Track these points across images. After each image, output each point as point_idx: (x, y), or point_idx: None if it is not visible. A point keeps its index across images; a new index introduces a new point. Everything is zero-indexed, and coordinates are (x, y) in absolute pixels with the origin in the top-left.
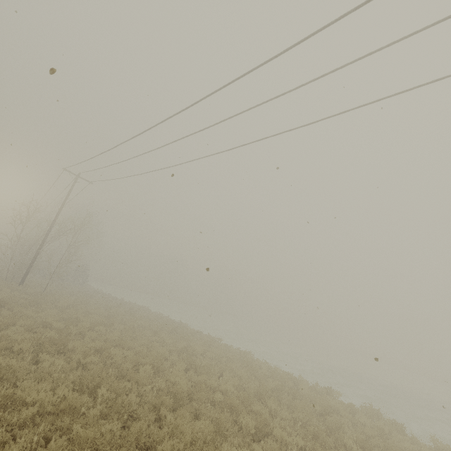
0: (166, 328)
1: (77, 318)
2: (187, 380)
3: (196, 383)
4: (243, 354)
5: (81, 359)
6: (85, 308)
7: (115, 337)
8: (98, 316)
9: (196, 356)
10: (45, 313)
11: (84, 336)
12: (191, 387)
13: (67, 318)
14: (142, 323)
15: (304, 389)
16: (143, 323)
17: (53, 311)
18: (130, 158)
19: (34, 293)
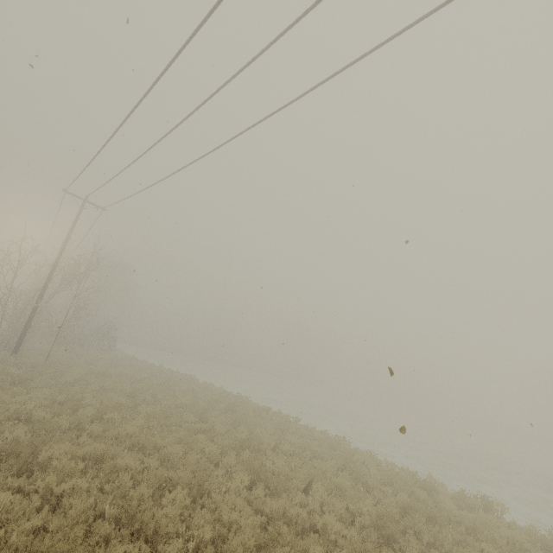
0: (218, 406)
1: (81, 400)
2: (252, 507)
3: (270, 514)
4: (334, 441)
5: (53, 487)
6: (102, 382)
7: (133, 431)
8: (117, 394)
9: (264, 452)
10: (28, 396)
11: (83, 431)
12: (260, 523)
13: (66, 401)
14: (183, 401)
15: (449, 505)
16: (184, 400)
17: (46, 390)
18: (144, 152)
19: (29, 365)
